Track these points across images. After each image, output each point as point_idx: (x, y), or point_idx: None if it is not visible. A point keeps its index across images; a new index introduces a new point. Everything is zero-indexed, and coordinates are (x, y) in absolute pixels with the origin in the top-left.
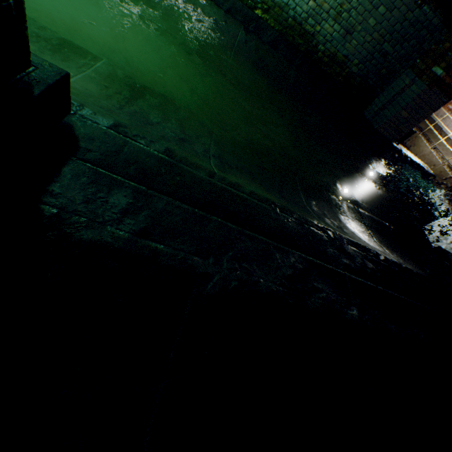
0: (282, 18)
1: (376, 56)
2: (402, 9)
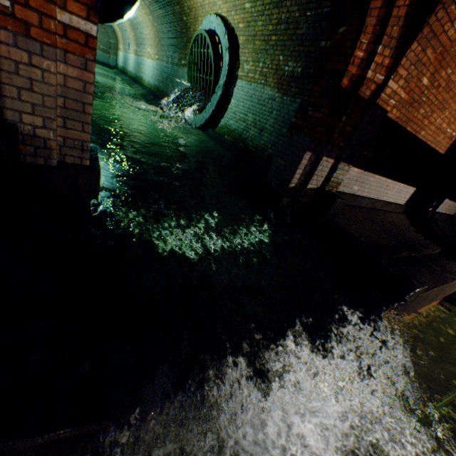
0: (234, 136)
1: (280, 138)
2: (285, 107)
